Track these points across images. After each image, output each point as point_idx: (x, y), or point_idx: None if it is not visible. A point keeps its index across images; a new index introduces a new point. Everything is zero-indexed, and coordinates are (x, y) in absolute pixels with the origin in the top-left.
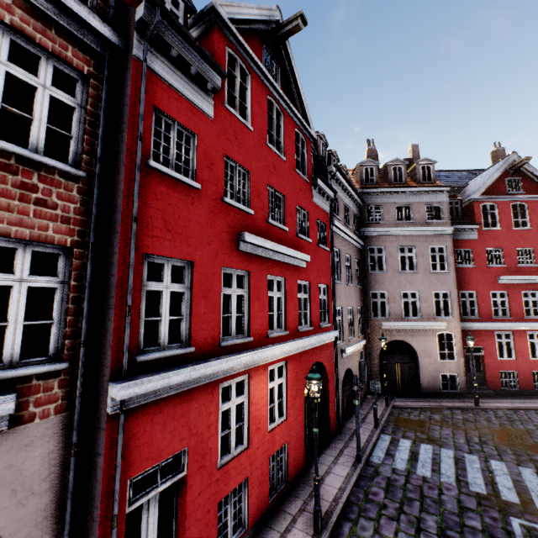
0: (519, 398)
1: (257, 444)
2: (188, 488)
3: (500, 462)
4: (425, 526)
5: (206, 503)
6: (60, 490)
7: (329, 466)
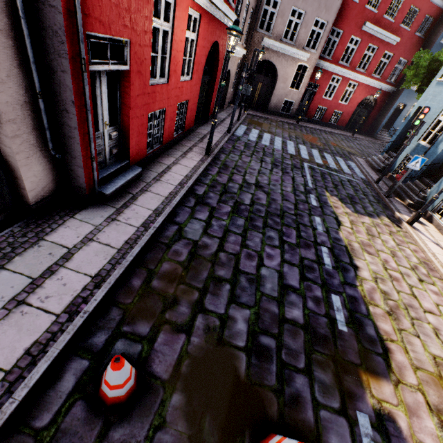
0: (319, 125)
1: (173, 85)
2: (131, 85)
3: (304, 146)
4: (265, 161)
5: (142, 108)
6: (4, 4)
7: (209, 131)
